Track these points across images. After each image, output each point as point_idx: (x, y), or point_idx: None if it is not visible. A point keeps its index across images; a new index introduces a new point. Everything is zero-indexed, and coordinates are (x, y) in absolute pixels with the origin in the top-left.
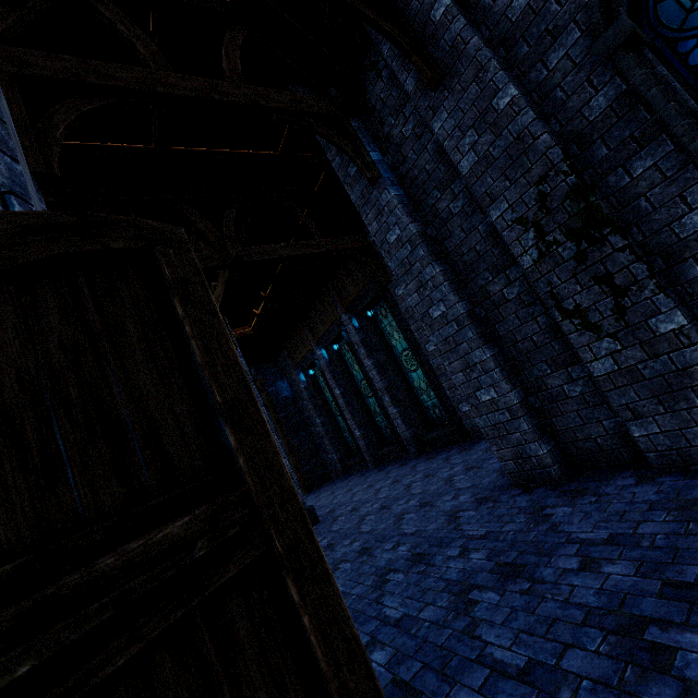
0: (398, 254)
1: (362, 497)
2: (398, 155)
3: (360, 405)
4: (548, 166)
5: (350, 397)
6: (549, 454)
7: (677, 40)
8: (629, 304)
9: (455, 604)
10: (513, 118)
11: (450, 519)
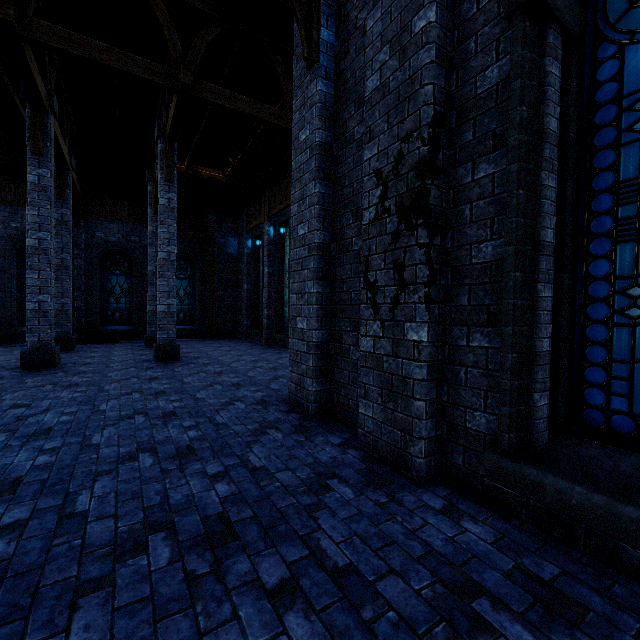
0: (300, 157)
1: (224, 359)
2: (345, 45)
3: (278, 290)
4: (416, 124)
5: (274, 280)
6: (315, 393)
7: (604, 39)
8: (403, 301)
9: (126, 454)
10: (418, 49)
11: (227, 403)
